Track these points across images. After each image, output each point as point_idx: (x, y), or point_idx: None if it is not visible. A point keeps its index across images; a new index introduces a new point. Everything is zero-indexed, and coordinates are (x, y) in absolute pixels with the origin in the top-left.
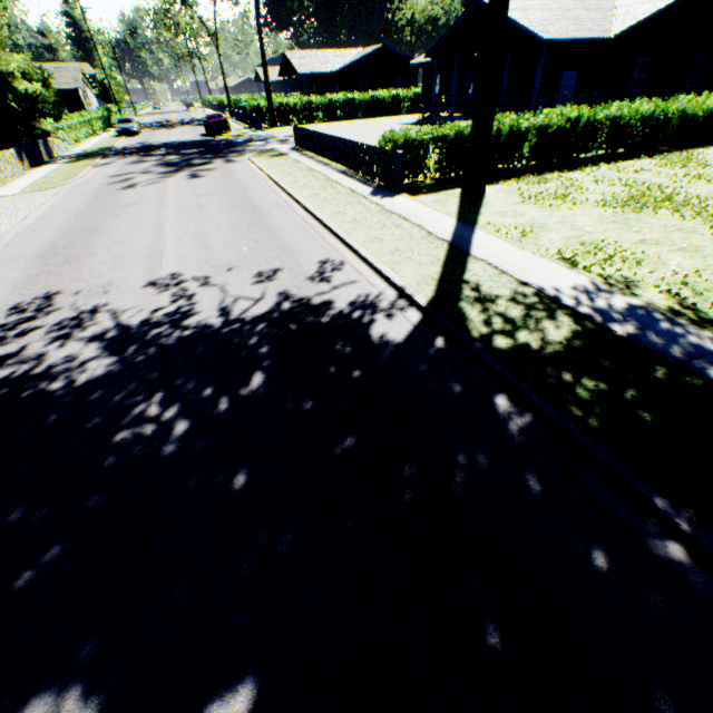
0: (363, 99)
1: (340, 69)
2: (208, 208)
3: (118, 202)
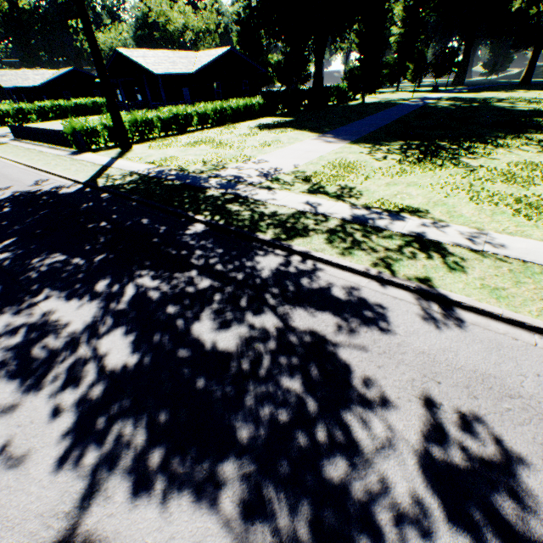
0: (69, 105)
1: (42, 84)
2: None
3: None
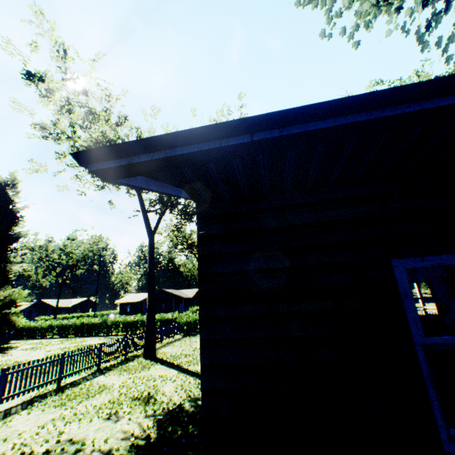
0: None
1: (192, 296)
2: None
3: None
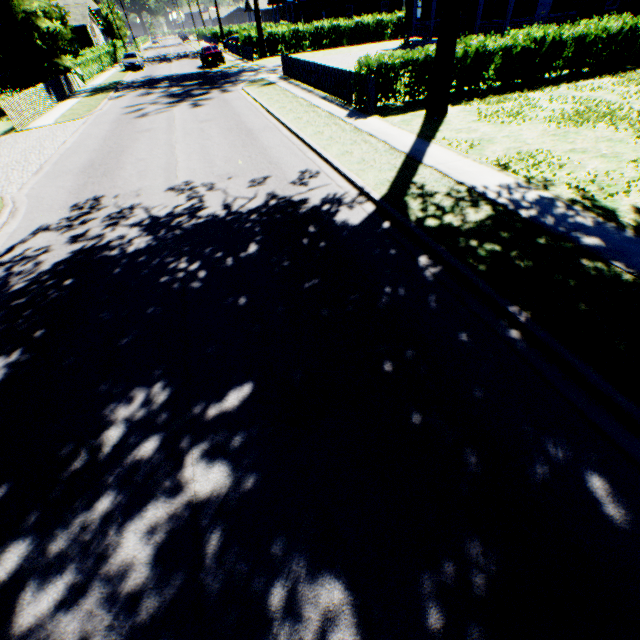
0: (348, 26)
1: None
2: (209, 132)
3: (135, 129)
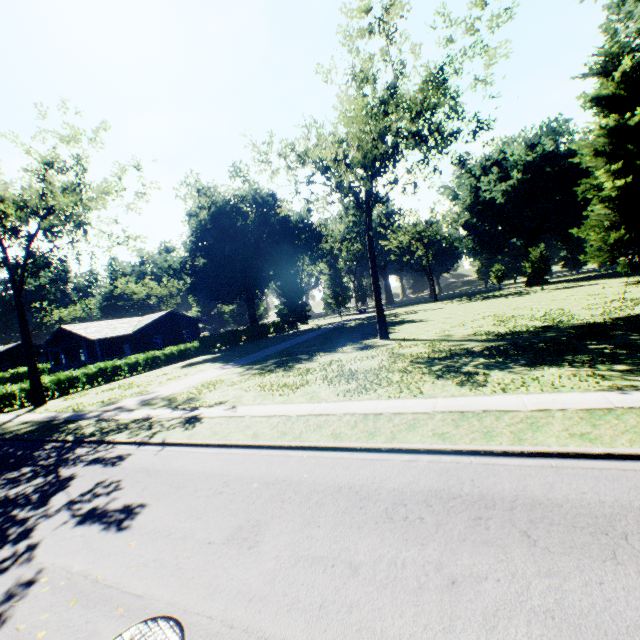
0: (5, 375)
1: None
2: None
3: None
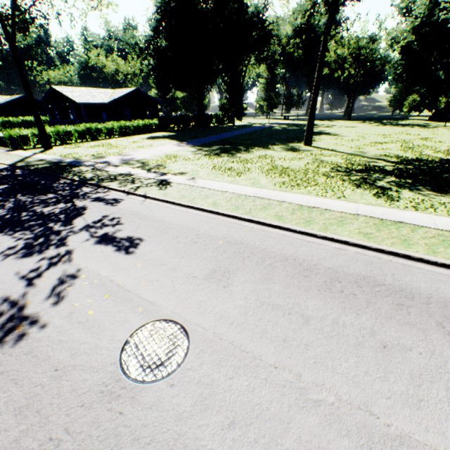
0: (17, 121)
1: None
2: None
3: None
